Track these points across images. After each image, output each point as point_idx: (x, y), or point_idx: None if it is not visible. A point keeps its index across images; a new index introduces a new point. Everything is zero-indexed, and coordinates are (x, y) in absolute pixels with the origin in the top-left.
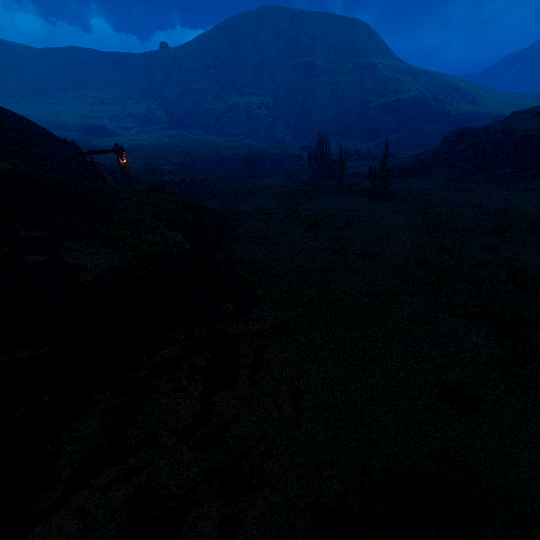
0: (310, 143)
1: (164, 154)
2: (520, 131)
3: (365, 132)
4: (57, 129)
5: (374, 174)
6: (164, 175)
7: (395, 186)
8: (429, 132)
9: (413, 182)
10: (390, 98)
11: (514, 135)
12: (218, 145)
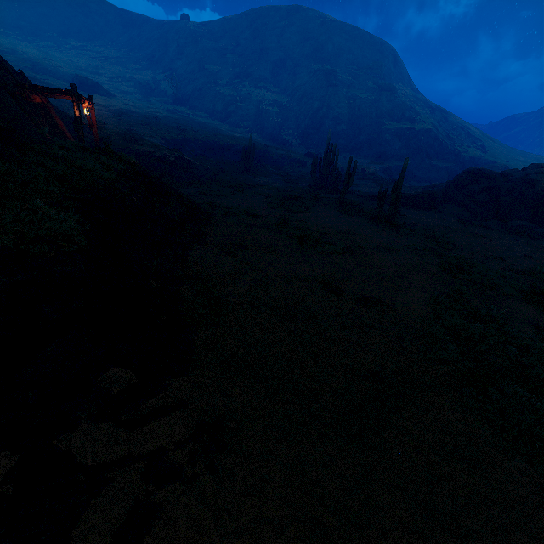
0: (317, 152)
1: (156, 126)
2: (543, 183)
3: (374, 153)
4: (43, 73)
5: (384, 196)
6: (145, 146)
7: (402, 214)
8: (436, 167)
9: (422, 215)
10: (404, 125)
11: (537, 187)
12: (220, 132)
